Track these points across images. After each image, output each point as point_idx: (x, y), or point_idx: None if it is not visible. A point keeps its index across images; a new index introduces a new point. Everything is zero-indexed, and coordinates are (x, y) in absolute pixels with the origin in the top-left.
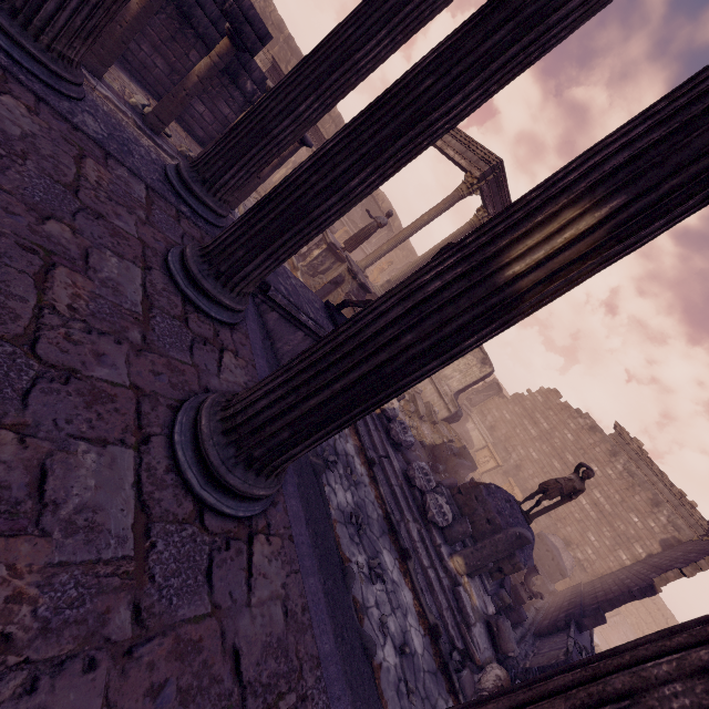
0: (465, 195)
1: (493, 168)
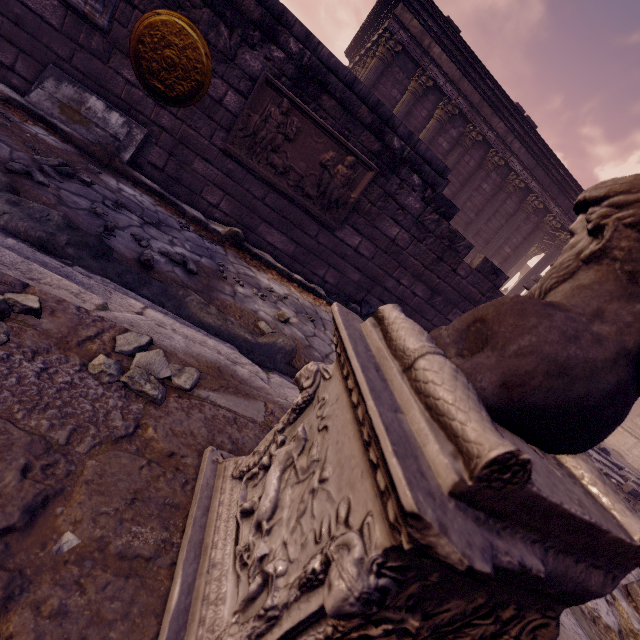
0: None
1: None
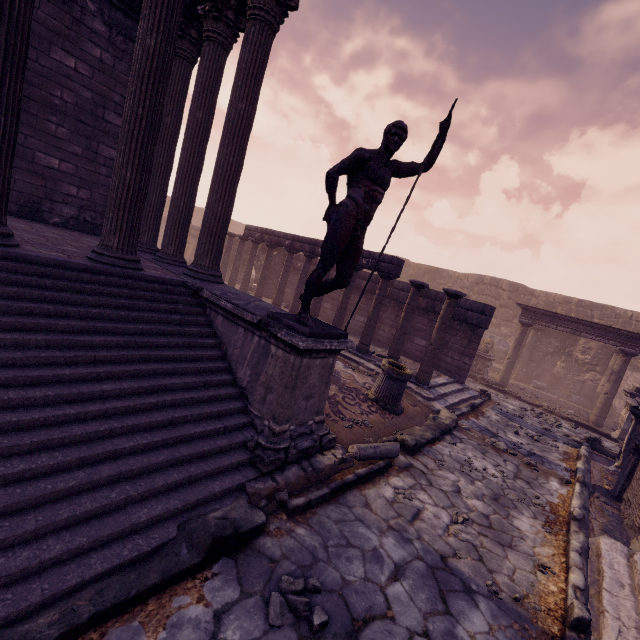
0: None
1: None
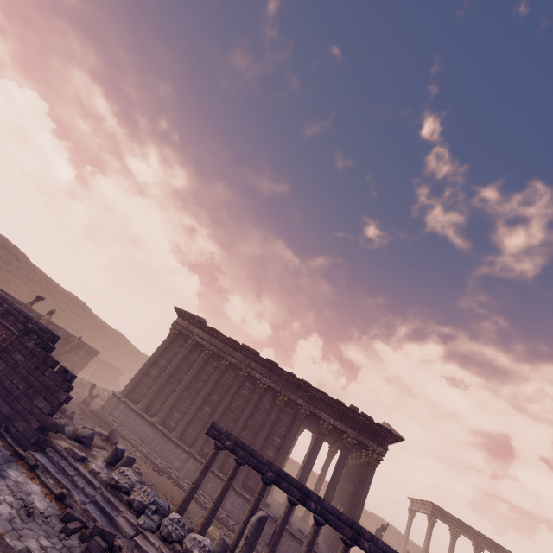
0: (432, 524)
1: (433, 506)
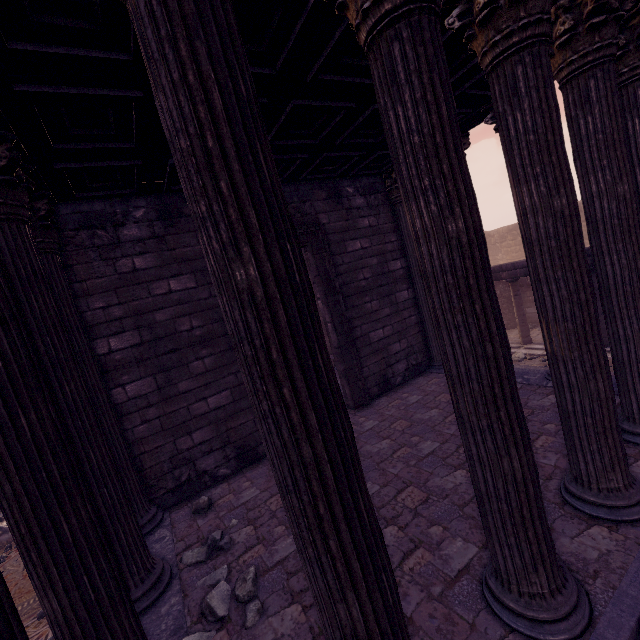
0: None
1: None
